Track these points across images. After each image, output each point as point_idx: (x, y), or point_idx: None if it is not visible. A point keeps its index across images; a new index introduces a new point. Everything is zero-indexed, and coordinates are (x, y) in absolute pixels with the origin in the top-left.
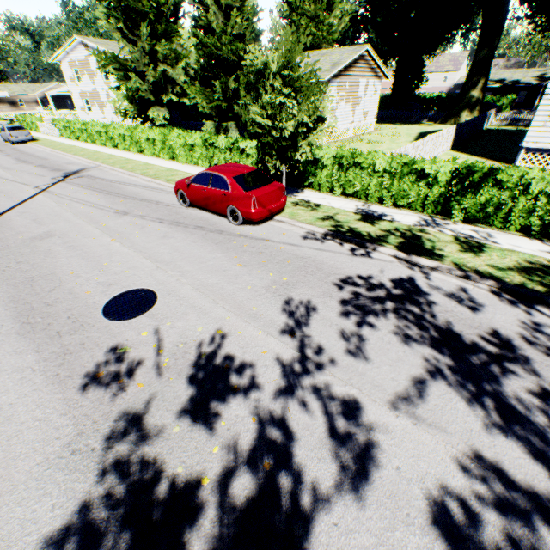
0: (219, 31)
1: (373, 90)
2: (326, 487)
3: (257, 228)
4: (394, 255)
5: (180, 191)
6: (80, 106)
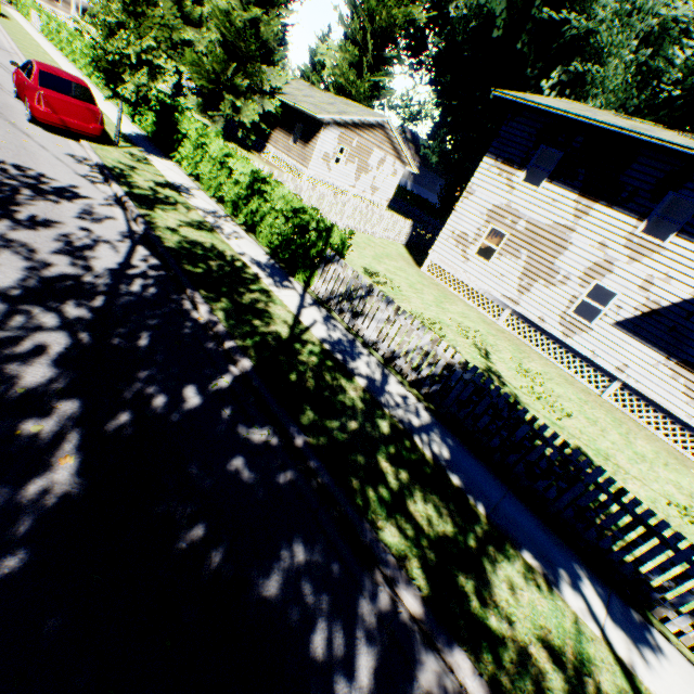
0: (237, 13)
1: (392, 170)
2: None
3: (45, 133)
4: (117, 193)
5: (15, 76)
6: None
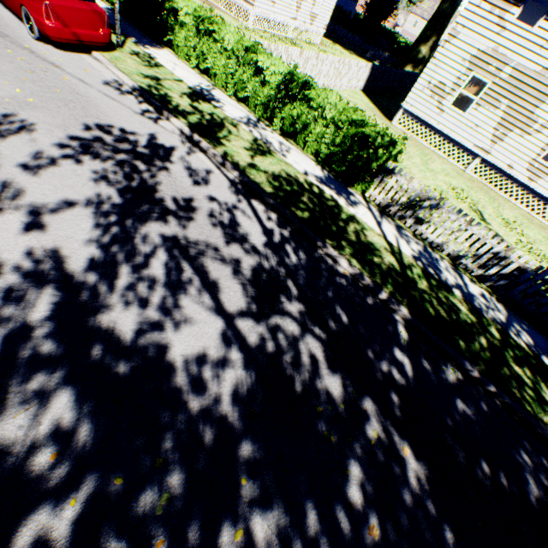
0: None
1: None
2: None
3: (60, 53)
4: (182, 130)
5: None
6: None
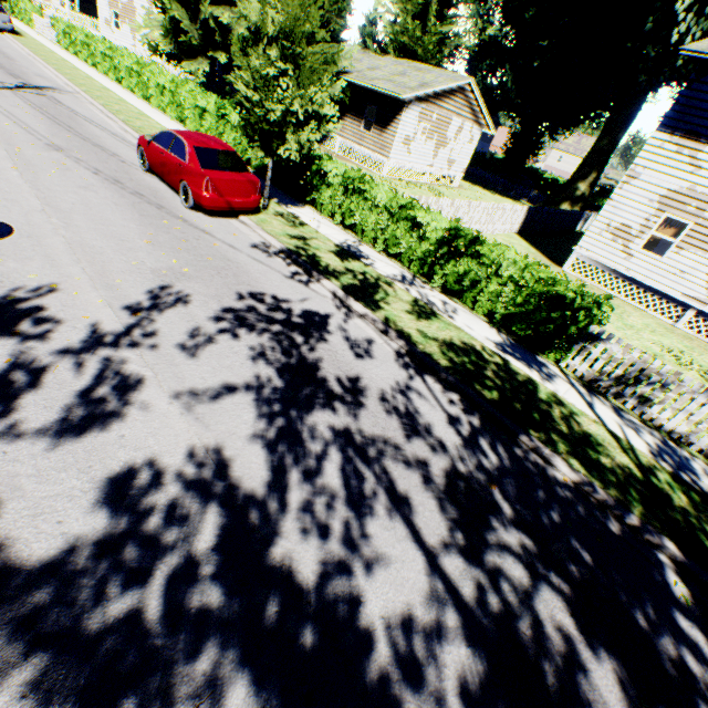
0: None
1: (468, 137)
2: (28, 427)
3: (209, 219)
4: (334, 292)
5: (141, 147)
6: (105, 16)
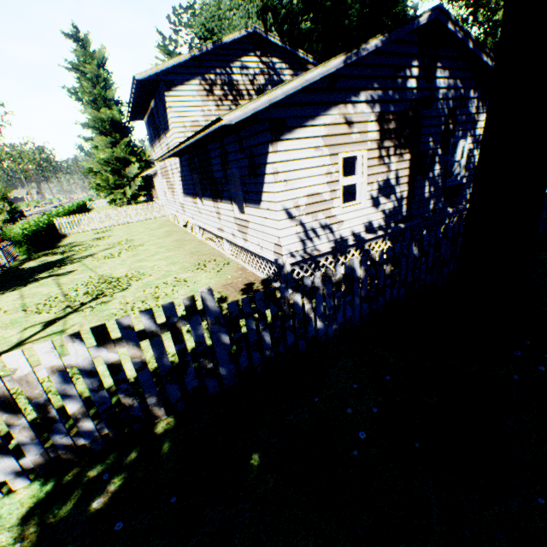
0: (105, 156)
1: None
2: None
3: None
4: None
5: None
6: None
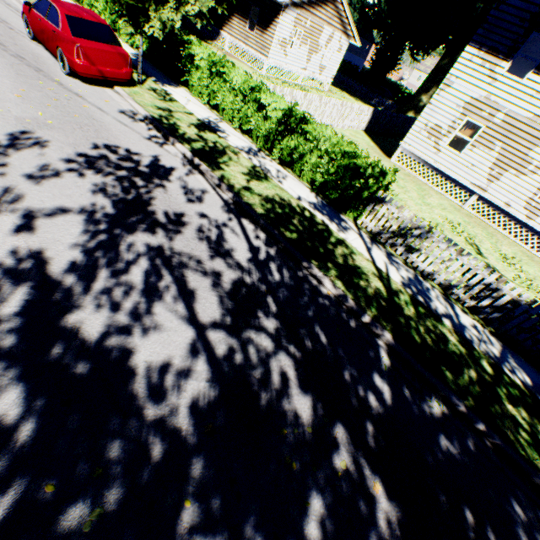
0: None
1: (338, 47)
2: None
3: (85, 86)
4: (184, 154)
5: (25, 15)
6: None
